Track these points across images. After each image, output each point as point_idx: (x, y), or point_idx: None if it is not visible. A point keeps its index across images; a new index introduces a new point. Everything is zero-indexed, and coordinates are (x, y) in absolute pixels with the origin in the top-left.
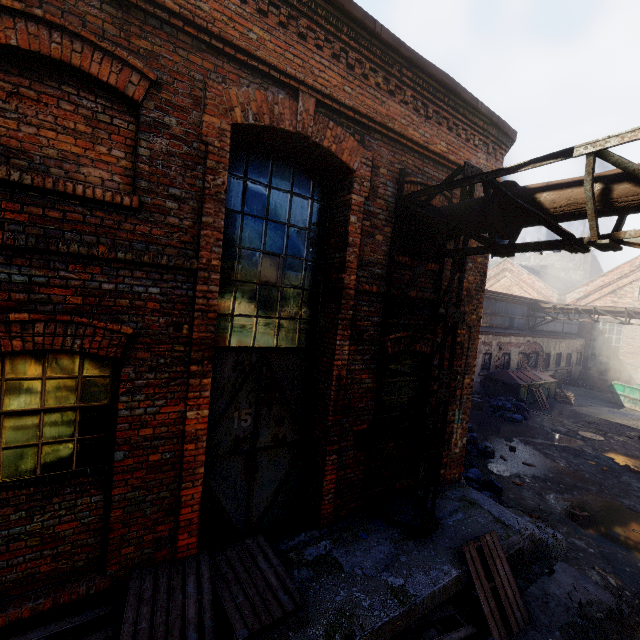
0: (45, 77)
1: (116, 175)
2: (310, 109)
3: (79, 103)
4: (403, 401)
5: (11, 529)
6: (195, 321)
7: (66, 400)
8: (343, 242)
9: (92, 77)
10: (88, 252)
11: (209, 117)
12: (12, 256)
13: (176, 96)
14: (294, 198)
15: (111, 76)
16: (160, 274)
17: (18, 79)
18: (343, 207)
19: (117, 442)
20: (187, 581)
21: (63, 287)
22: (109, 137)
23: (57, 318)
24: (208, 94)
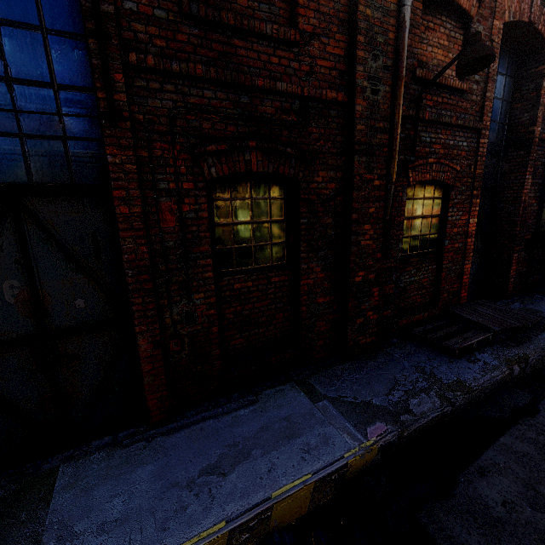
0: (436, 13)
1: (453, 72)
2: (538, 1)
3: (445, 27)
4: (542, 222)
5: (411, 278)
6: (477, 163)
7: (428, 211)
8: (534, 103)
9: (457, 7)
10: (450, 121)
11: (495, 21)
12: (427, 127)
13: (484, 10)
14: (498, 76)
15: (466, 4)
16: (467, 134)
17: (428, 17)
18: (534, 77)
19: (446, 235)
20: (478, 309)
21: (438, 144)
22: (453, 47)
23: (440, 161)
24: (496, 4)
